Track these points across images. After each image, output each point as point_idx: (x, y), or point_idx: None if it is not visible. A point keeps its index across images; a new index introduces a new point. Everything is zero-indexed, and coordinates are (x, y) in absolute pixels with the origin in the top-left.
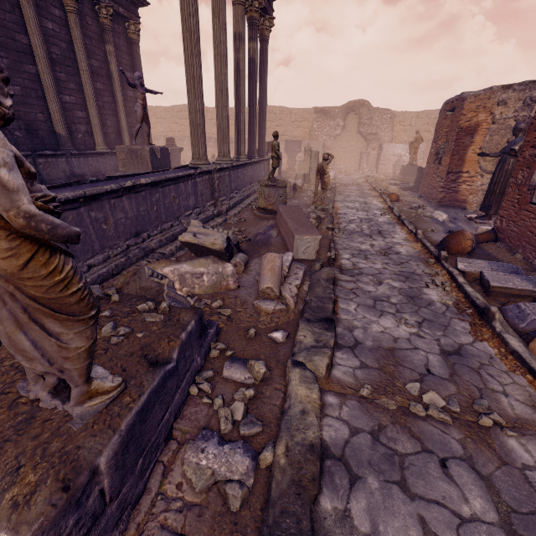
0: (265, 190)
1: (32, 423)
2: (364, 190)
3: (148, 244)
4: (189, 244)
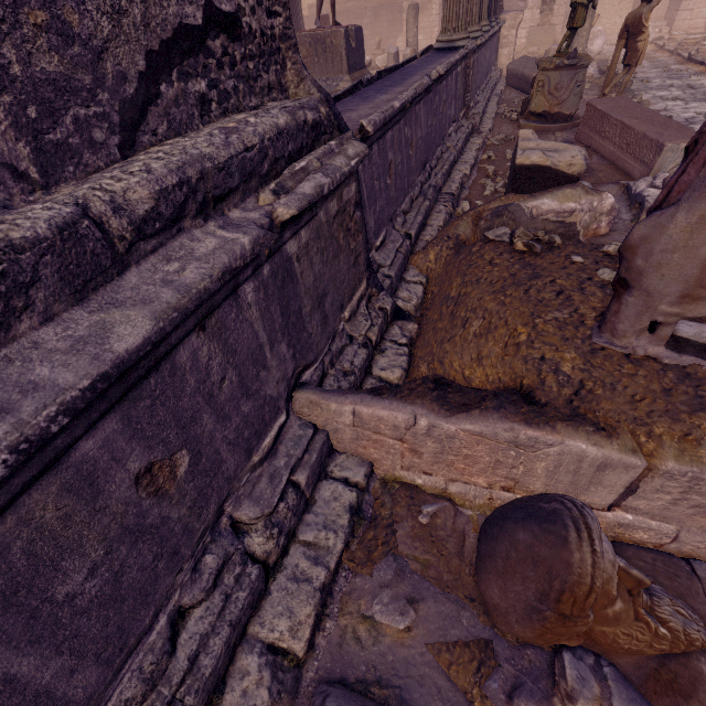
0: (553, 77)
1: (691, 380)
2: (670, 65)
3: (435, 180)
4: (532, 168)
